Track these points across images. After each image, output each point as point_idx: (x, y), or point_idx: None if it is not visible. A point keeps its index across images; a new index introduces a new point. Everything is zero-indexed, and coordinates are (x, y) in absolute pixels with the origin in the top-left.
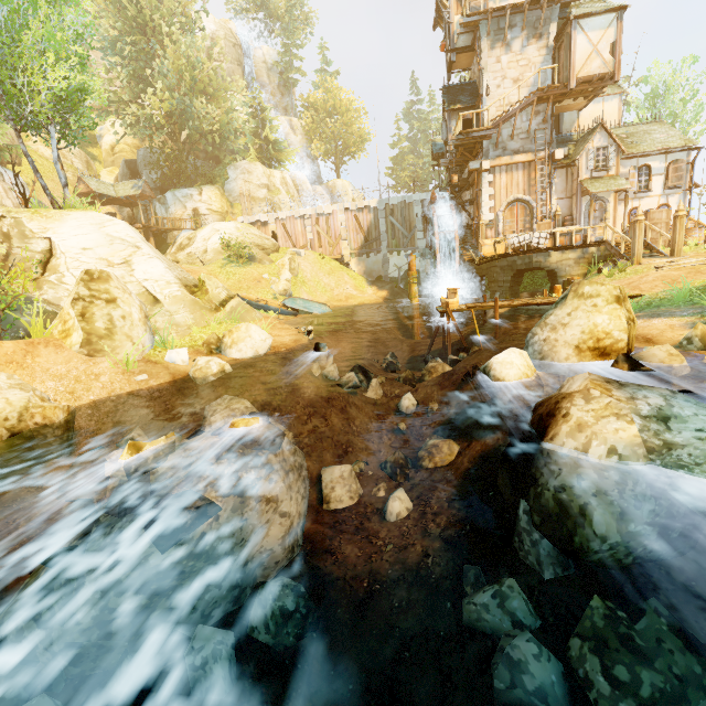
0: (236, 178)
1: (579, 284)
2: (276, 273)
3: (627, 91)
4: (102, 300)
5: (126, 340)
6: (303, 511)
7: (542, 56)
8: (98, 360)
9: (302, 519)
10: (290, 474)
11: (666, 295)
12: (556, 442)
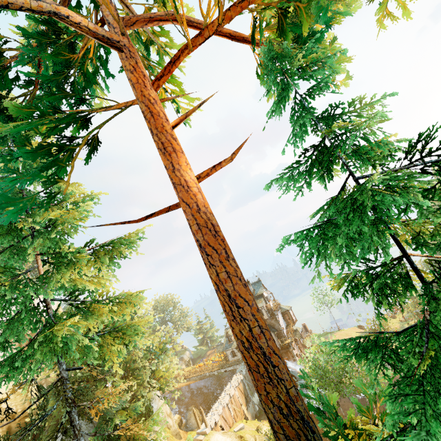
0: (158, 406)
1: None
2: None
3: None
4: None
5: None
6: None
7: (281, 316)
8: None
9: None
10: None
11: None
12: None
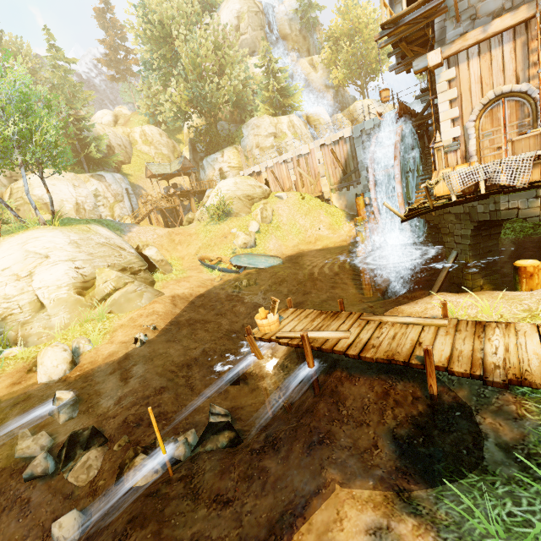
0: (248, 134)
1: None
2: (246, 224)
3: None
4: None
5: None
6: None
7: None
8: None
9: None
10: None
11: None
12: None
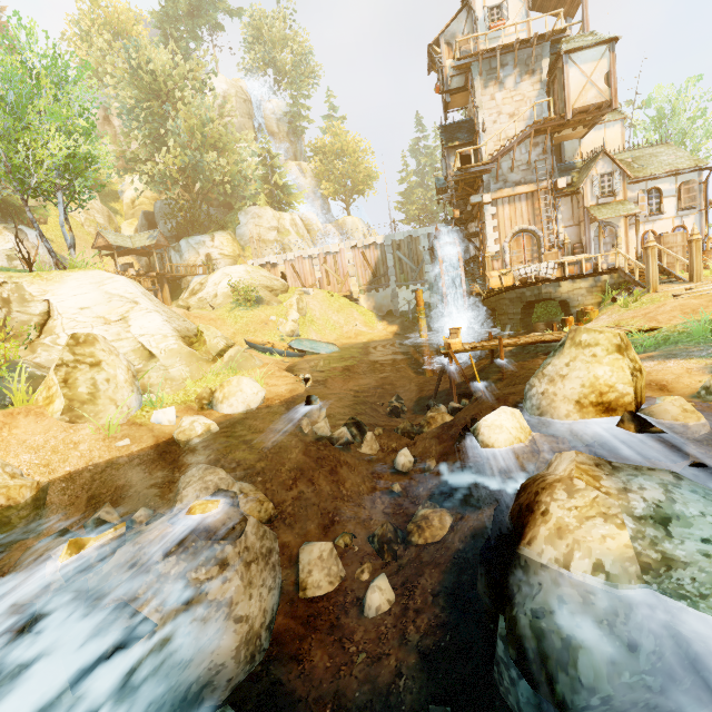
0: (247, 222)
1: (576, 331)
2: (284, 313)
3: (628, 116)
4: (86, 364)
5: (109, 403)
6: (271, 605)
7: (536, 91)
8: (80, 426)
9: (269, 615)
10: (253, 566)
11: (685, 327)
12: (534, 549)
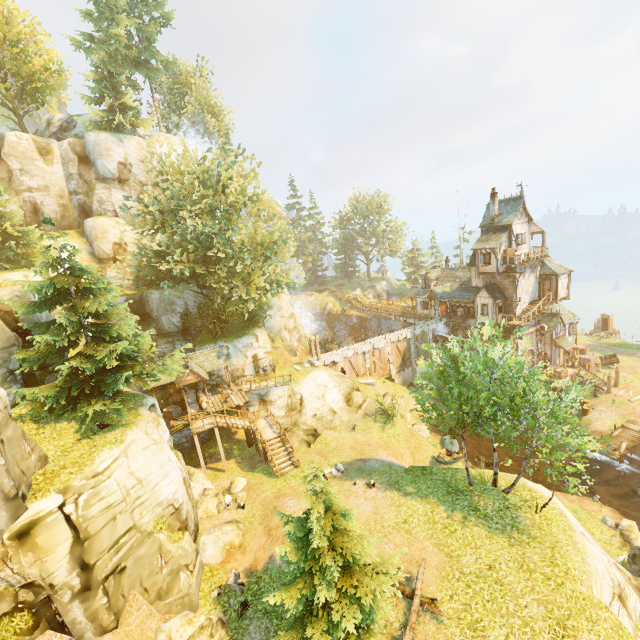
0: (274, 315)
1: None
2: (402, 417)
3: None
4: None
5: None
6: None
7: (534, 280)
8: None
9: None
10: None
11: None
12: None
